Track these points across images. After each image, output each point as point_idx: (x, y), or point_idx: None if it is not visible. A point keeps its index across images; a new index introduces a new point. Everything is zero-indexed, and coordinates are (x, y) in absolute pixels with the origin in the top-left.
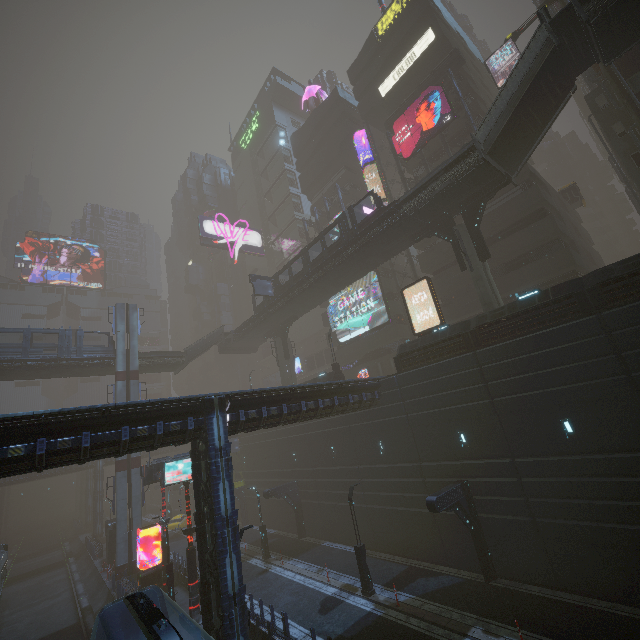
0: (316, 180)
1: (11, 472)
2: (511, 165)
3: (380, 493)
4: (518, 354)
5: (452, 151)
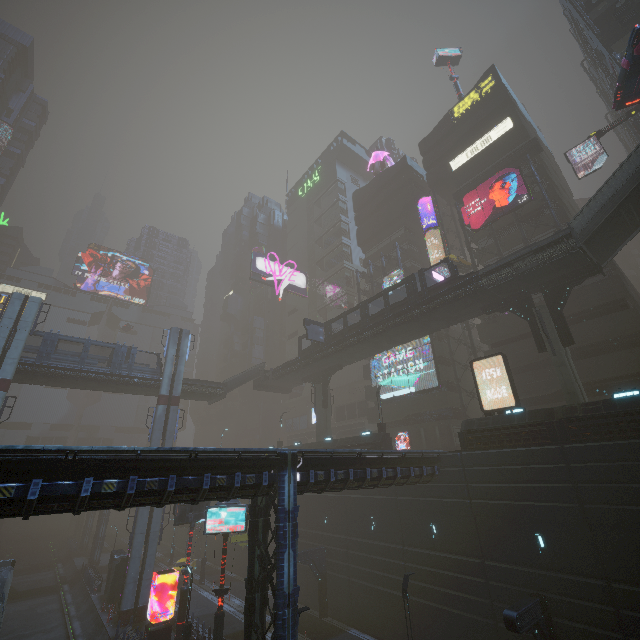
0: (373, 235)
1: (97, 507)
2: (602, 255)
3: (428, 585)
4: (619, 459)
5: (524, 229)
